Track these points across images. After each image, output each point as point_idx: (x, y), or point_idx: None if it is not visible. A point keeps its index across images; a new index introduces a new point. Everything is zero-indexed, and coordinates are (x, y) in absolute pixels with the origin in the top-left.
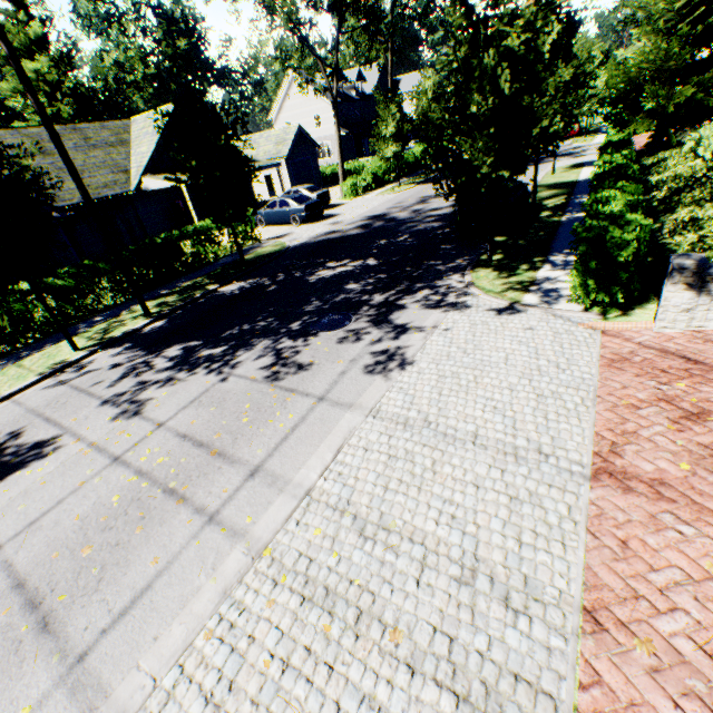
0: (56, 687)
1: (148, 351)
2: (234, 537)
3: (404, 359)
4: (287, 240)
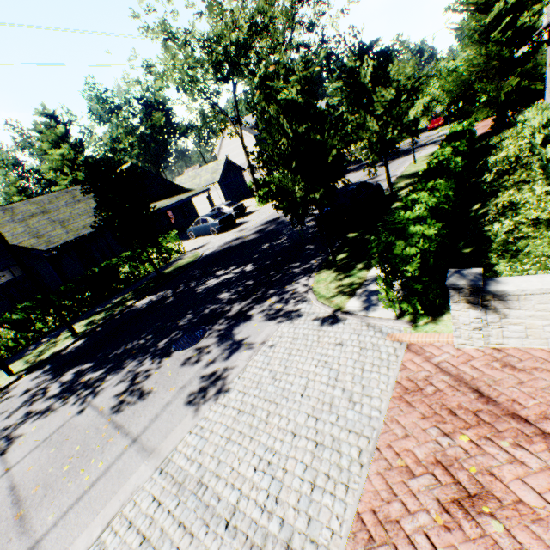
0: None
1: (54, 374)
2: None
3: (222, 385)
4: (203, 249)
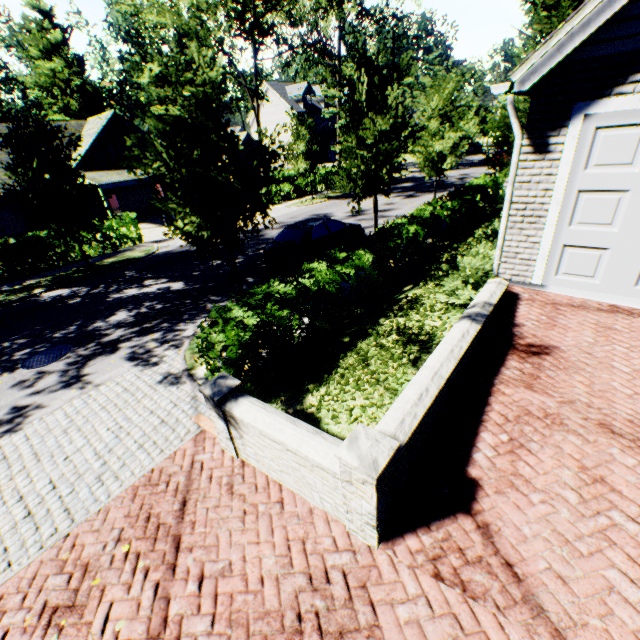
0: None
1: None
2: None
3: (19, 424)
4: (162, 245)
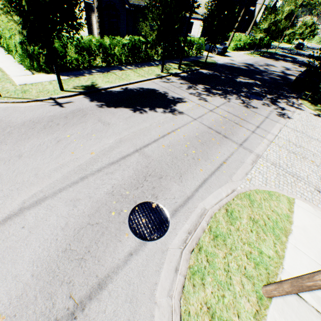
0: (239, 147)
1: (190, 83)
2: (262, 137)
3: (288, 117)
4: (214, 59)
